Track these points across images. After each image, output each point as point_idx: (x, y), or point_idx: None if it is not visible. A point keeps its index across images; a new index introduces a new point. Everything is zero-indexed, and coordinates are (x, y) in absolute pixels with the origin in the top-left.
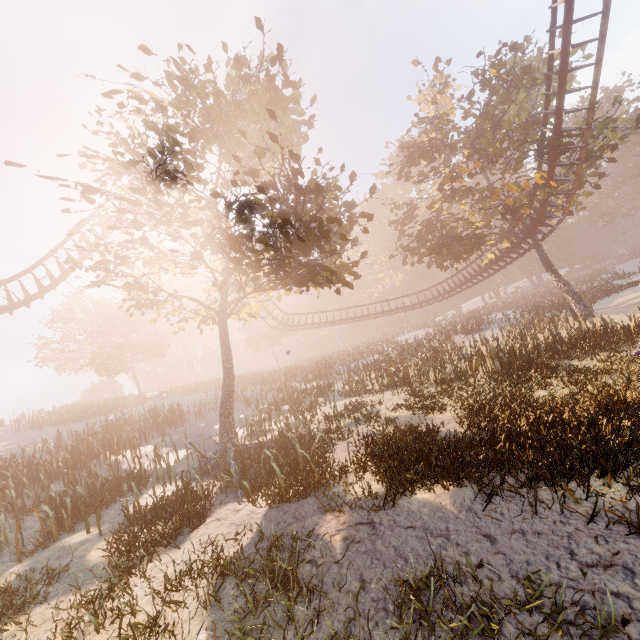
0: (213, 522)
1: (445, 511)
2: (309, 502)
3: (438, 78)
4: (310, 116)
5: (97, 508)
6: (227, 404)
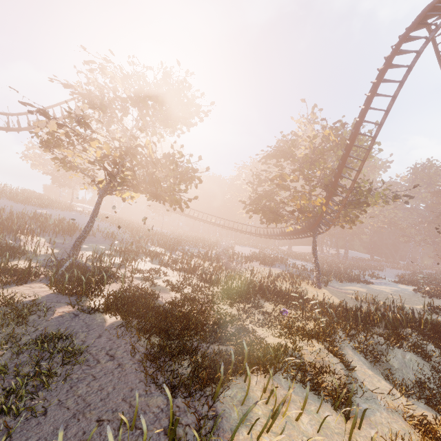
0: (27, 287)
1: (104, 324)
2: (70, 298)
3: (313, 115)
4: (209, 110)
5: None
6: (81, 238)
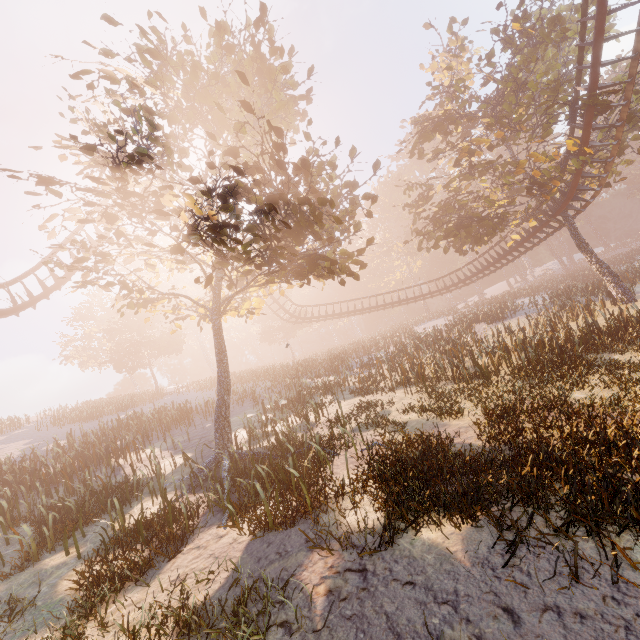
0: (192, 551)
1: (454, 562)
2: (297, 532)
3: (453, 42)
4: (308, 90)
5: (73, 530)
6: (222, 409)
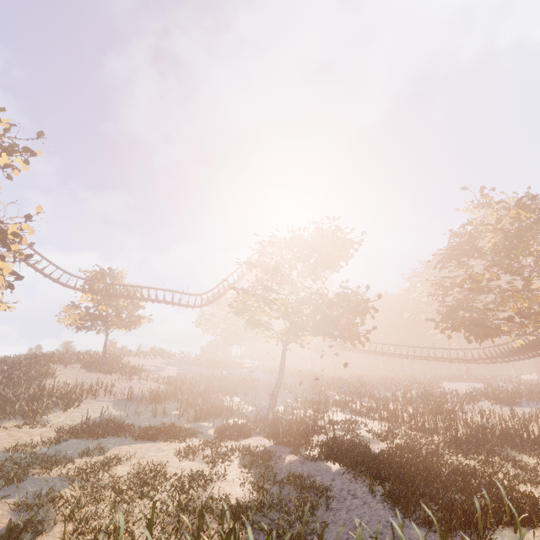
0: (252, 440)
1: (330, 470)
2: (289, 449)
3: (485, 198)
4: (361, 239)
5: (215, 415)
6: (276, 391)
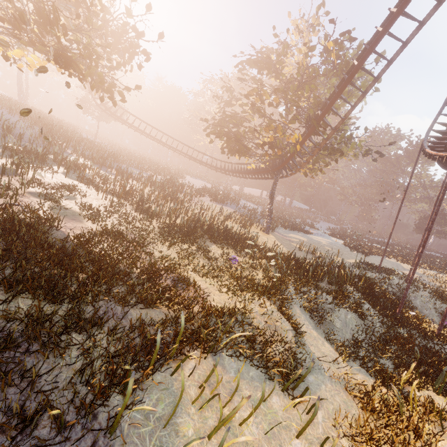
0: None
1: None
2: None
3: (315, 19)
4: None
5: None
6: None
